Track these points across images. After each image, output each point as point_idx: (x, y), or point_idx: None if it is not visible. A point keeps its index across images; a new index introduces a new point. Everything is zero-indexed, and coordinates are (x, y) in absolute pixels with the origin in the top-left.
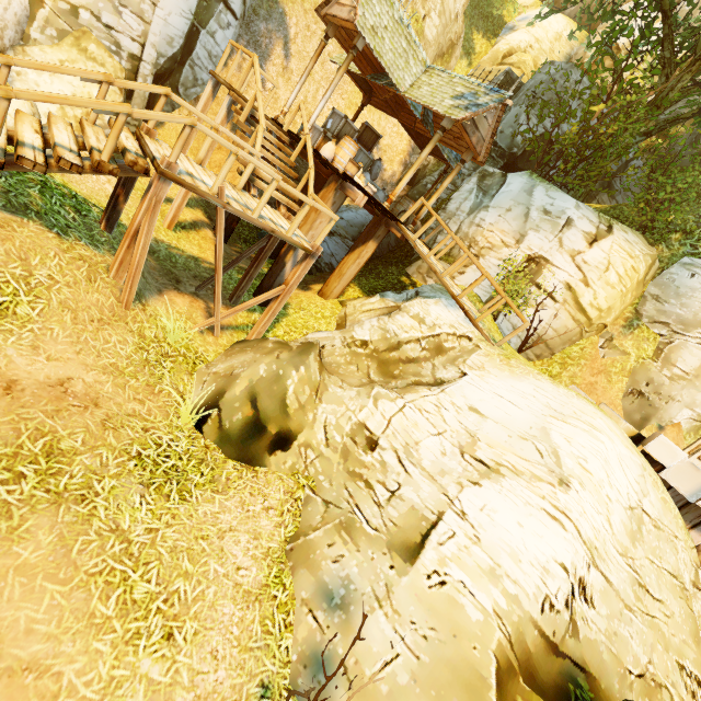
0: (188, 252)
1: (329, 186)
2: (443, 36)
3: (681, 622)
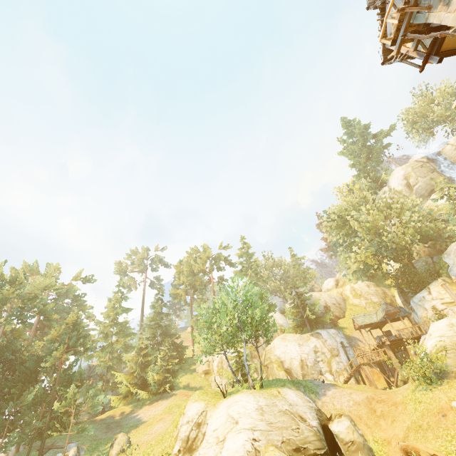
0: None
1: (384, 348)
2: (378, 296)
3: None
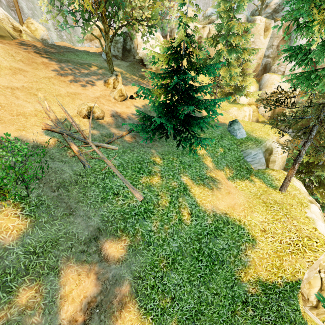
0: None
1: None
2: None
3: None
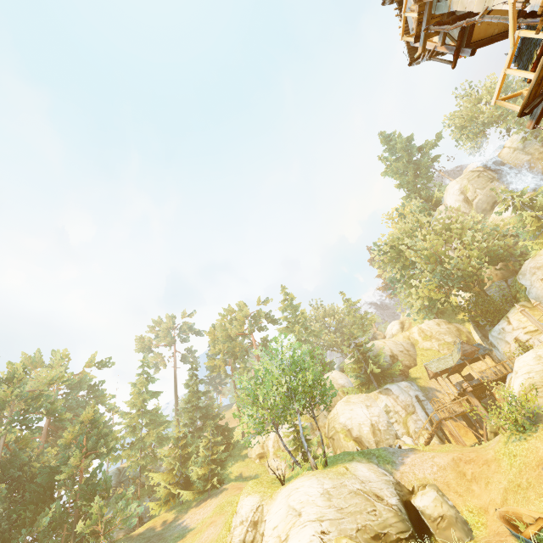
0: None
1: (466, 395)
2: (452, 335)
3: None
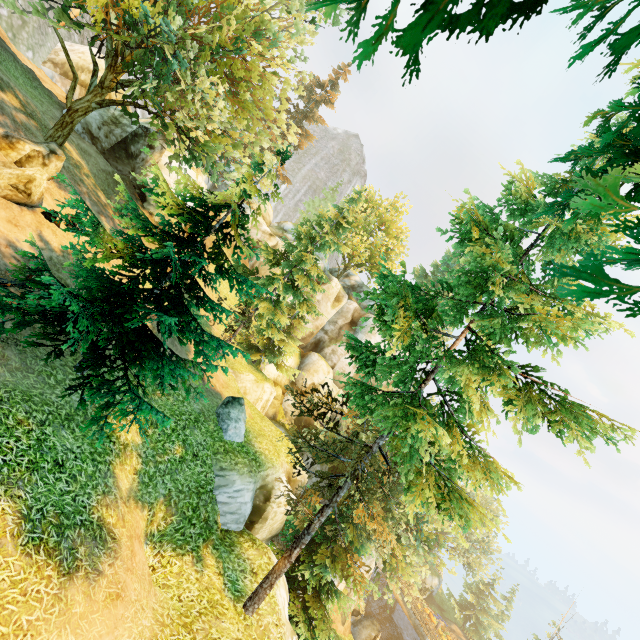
0: None
1: None
2: None
3: None
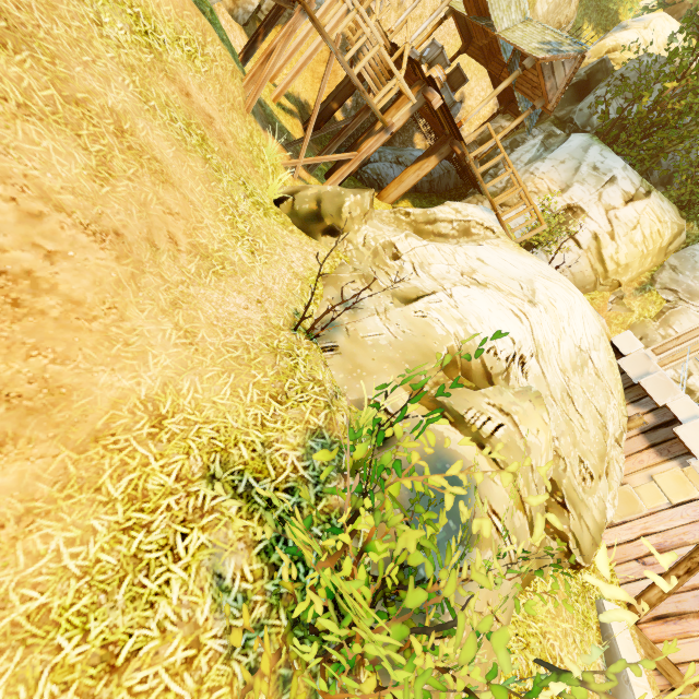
0: (284, 125)
1: (413, 89)
2: (552, 15)
3: (593, 442)
